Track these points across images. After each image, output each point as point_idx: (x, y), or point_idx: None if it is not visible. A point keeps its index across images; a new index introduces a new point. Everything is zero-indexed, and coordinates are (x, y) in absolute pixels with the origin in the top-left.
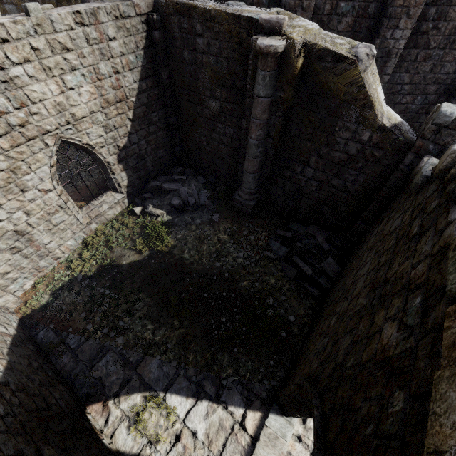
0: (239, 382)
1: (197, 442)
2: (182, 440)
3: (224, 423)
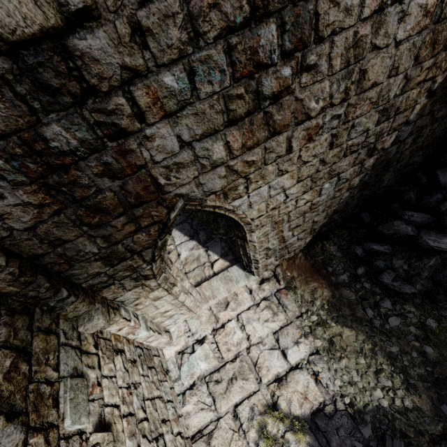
0: (224, 240)
1: (178, 259)
2: (170, 255)
3: (200, 258)
